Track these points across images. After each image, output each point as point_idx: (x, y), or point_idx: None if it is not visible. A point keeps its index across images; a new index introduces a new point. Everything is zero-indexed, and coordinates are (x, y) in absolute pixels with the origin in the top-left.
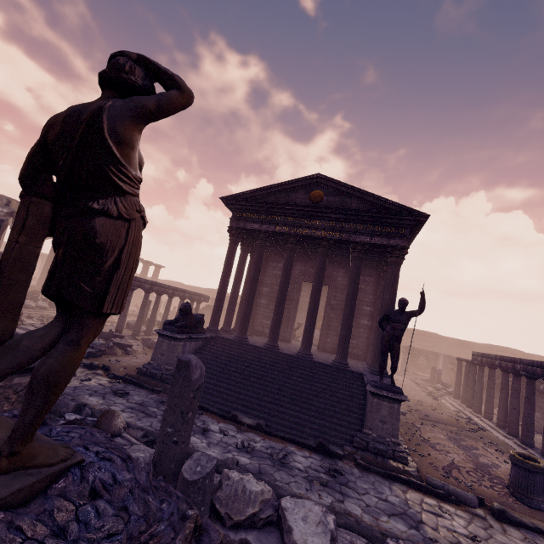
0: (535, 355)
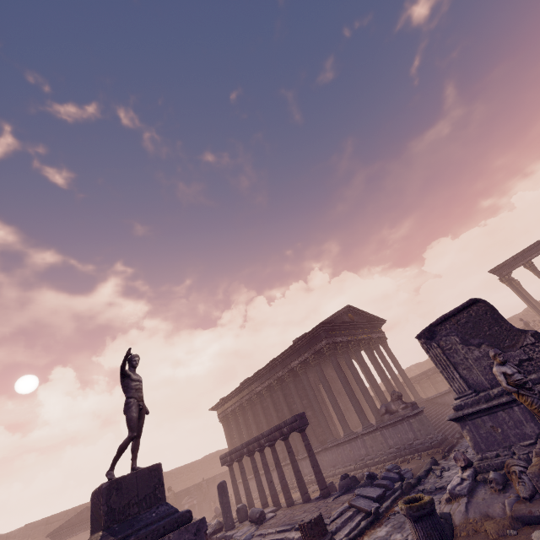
0: None
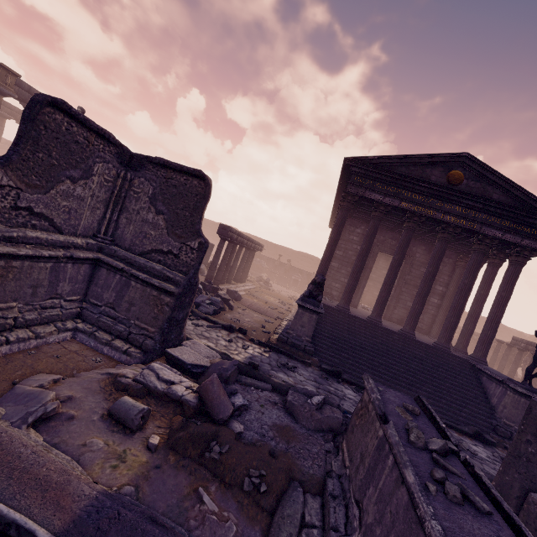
0: (514, 330)
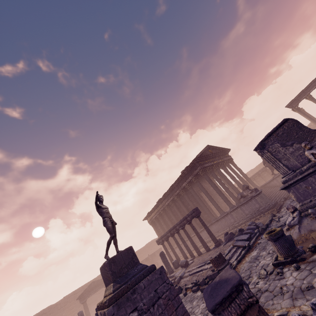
0: None
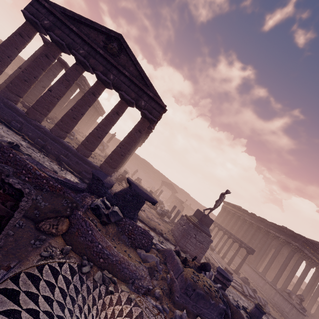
0: None
